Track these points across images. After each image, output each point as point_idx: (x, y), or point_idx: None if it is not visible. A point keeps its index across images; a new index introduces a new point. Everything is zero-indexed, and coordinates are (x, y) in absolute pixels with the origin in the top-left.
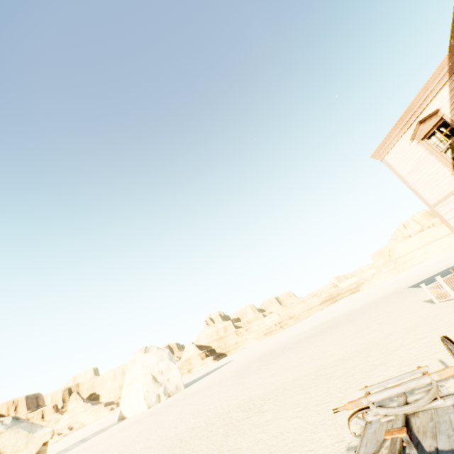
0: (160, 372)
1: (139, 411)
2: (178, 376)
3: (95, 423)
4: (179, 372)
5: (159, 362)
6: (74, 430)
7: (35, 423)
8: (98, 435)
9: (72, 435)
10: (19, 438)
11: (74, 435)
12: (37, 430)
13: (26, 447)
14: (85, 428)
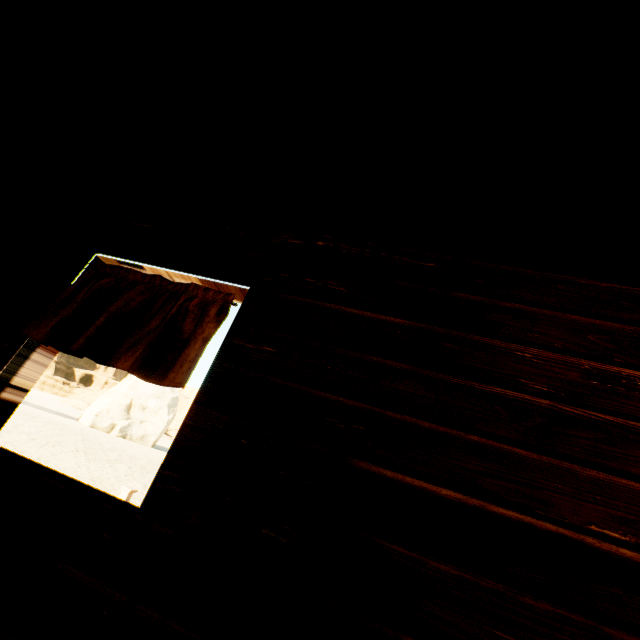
0: (142, 407)
1: (86, 422)
2: (158, 428)
3: None
4: (164, 425)
5: (153, 397)
6: None
7: None
8: (24, 405)
9: None
10: None
11: None
12: None
13: None
14: None
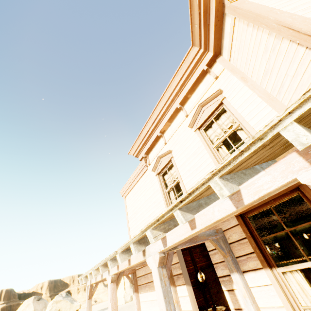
0: None
1: (121, 303)
2: None
3: (106, 302)
4: None
5: None
6: (97, 302)
7: (74, 299)
8: None
9: (95, 306)
10: (67, 305)
11: (96, 306)
12: (74, 302)
13: (69, 310)
14: (101, 303)
